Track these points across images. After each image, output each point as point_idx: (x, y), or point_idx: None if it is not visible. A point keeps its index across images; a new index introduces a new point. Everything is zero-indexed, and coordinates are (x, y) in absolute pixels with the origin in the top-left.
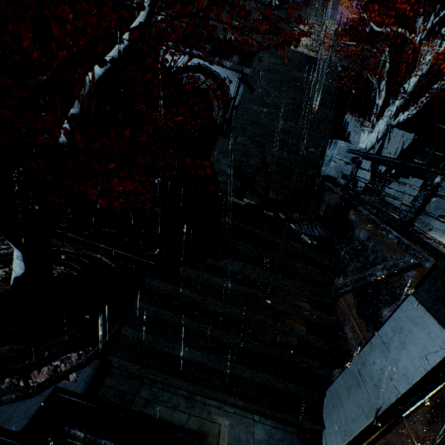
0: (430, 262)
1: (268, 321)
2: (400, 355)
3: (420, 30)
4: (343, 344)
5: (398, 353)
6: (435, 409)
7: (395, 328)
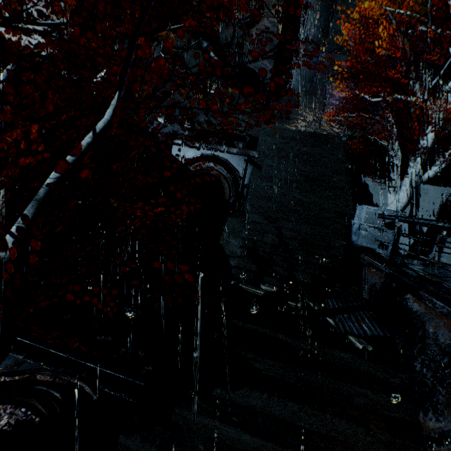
0: None
1: None
2: None
3: (419, 94)
4: None
5: None
6: None
7: None
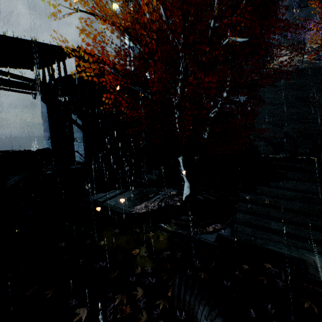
0: None
1: None
2: None
3: None
4: None
5: None
6: None
7: None
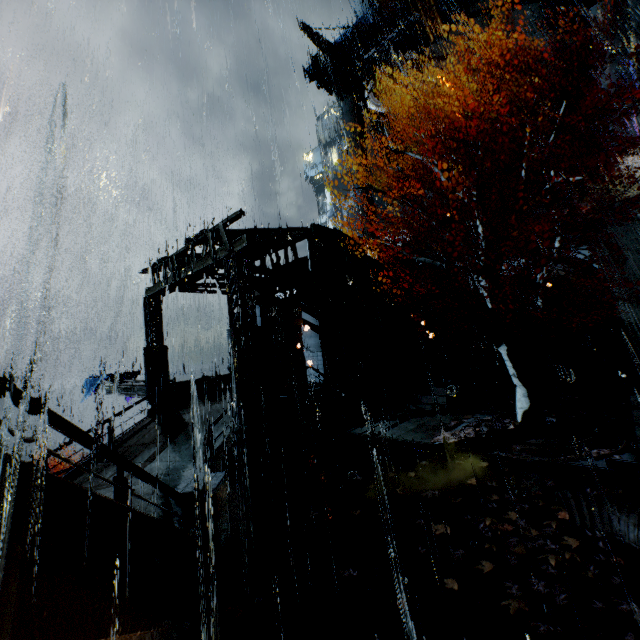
0: None
1: None
2: None
3: None
4: None
5: None
6: None
7: None
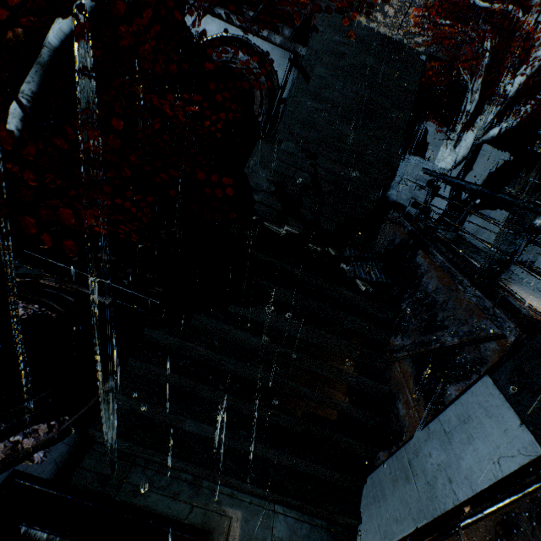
0: (517, 336)
1: (302, 389)
2: (464, 452)
3: (536, 10)
4: (394, 422)
5: (461, 448)
6: (502, 527)
7: (462, 416)
